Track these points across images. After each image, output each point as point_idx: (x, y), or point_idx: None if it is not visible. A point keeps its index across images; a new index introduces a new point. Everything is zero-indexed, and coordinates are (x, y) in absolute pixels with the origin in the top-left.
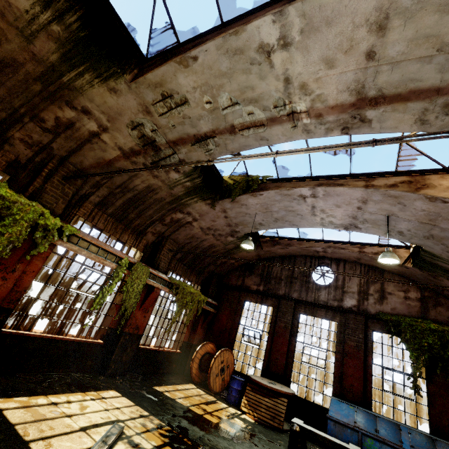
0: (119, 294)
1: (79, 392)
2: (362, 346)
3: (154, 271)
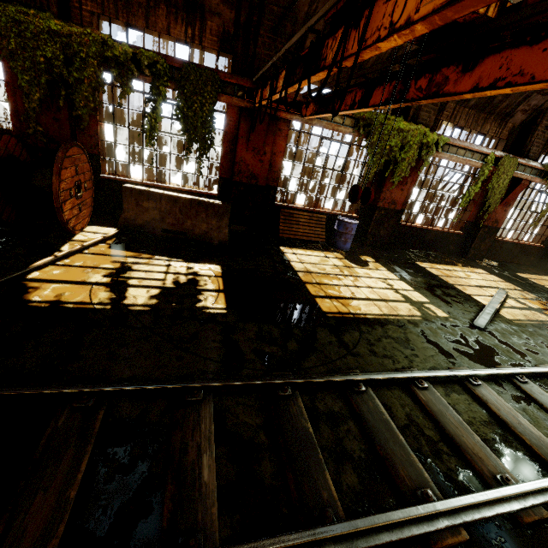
0: (484, 192)
1: (456, 266)
2: None
3: (523, 161)
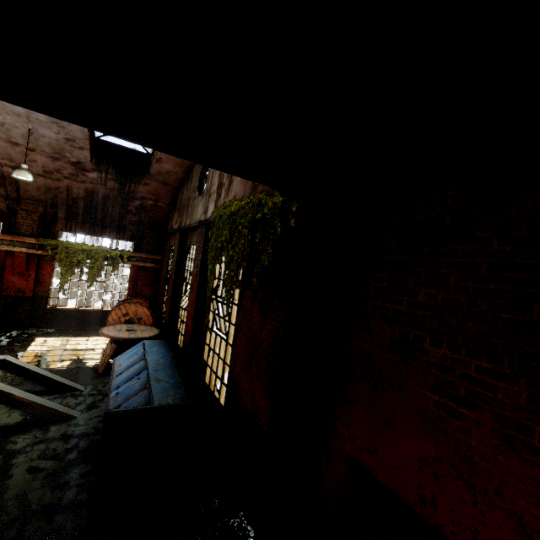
0: None
1: None
2: (198, 272)
3: (7, 237)
